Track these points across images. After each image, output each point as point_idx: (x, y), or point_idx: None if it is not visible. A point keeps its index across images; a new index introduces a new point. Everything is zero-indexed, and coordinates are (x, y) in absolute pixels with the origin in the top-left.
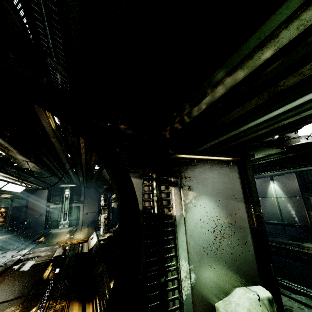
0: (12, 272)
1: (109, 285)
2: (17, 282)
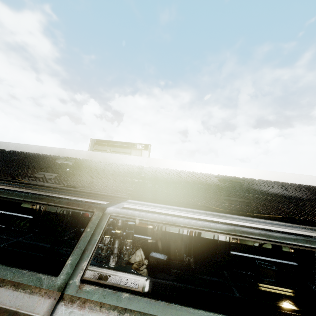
0: None
1: (284, 307)
2: None
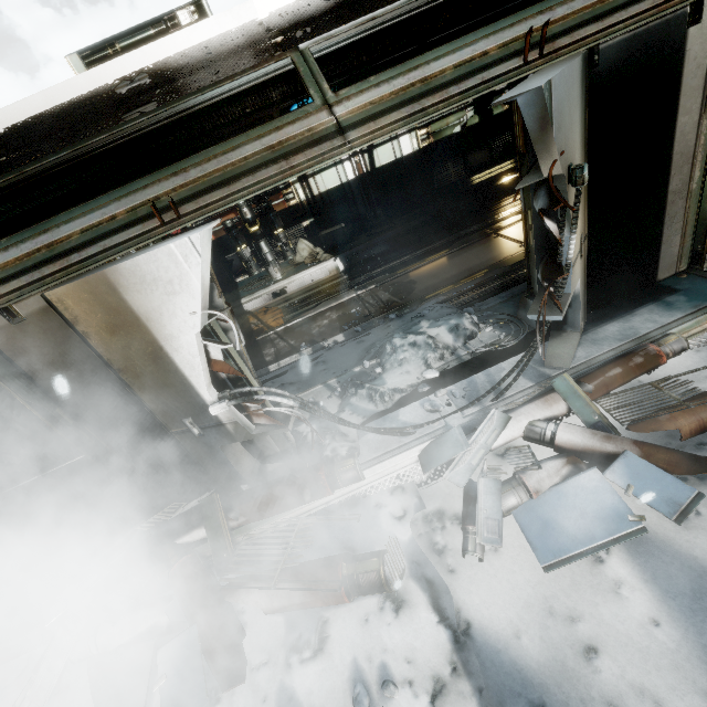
0: (421, 291)
1: (504, 183)
2: (459, 262)
